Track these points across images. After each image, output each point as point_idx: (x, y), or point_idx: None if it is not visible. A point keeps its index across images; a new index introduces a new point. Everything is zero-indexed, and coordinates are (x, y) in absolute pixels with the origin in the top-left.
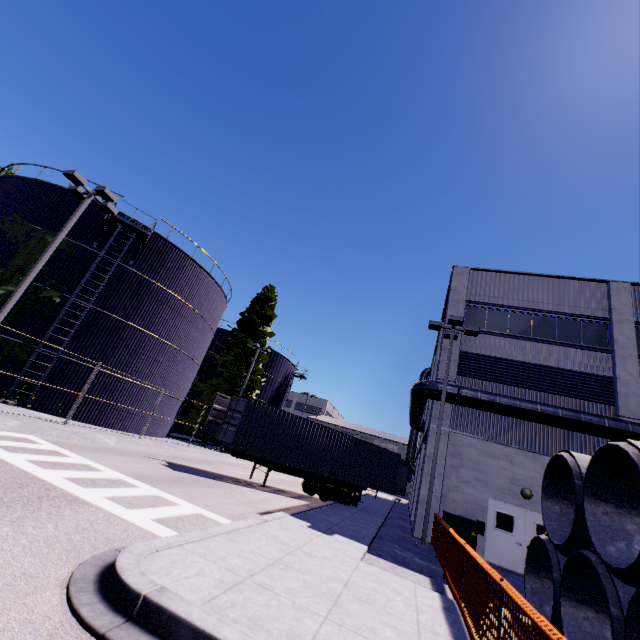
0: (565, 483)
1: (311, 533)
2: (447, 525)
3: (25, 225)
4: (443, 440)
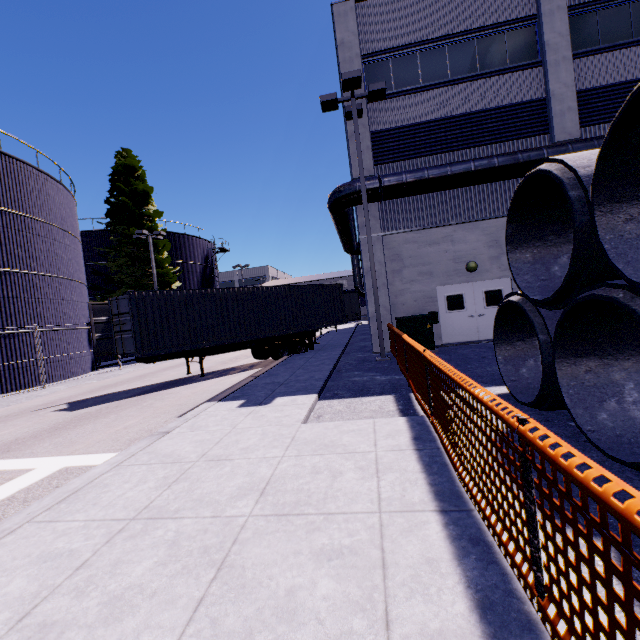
0: (536, 219)
1: (239, 416)
2: (400, 332)
3: None
4: (378, 248)
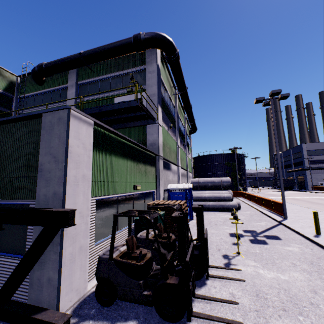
0: None
1: (312, 191)
2: (321, 186)
3: (229, 163)
4: (309, 176)
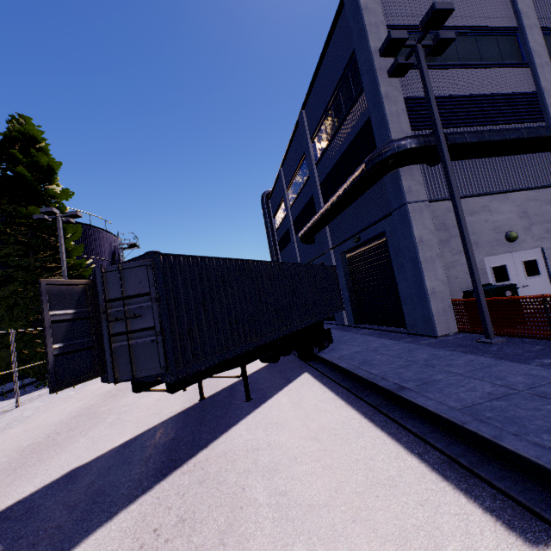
0: None
1: None
2: None
3: None
4: (427, 215)
